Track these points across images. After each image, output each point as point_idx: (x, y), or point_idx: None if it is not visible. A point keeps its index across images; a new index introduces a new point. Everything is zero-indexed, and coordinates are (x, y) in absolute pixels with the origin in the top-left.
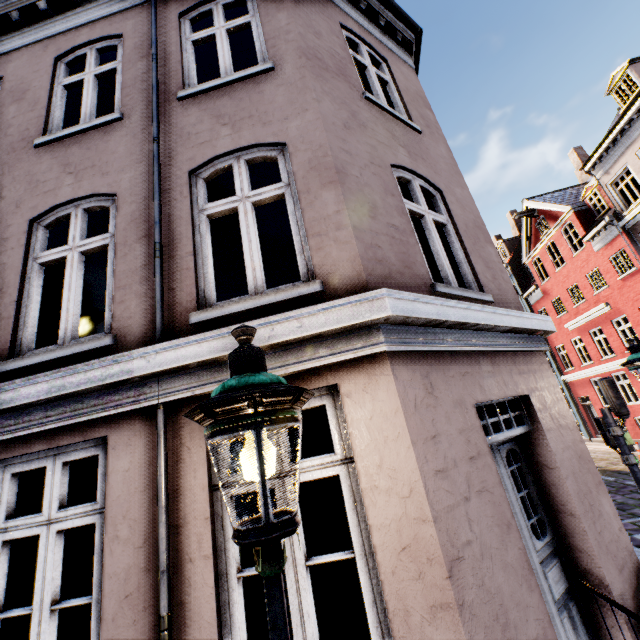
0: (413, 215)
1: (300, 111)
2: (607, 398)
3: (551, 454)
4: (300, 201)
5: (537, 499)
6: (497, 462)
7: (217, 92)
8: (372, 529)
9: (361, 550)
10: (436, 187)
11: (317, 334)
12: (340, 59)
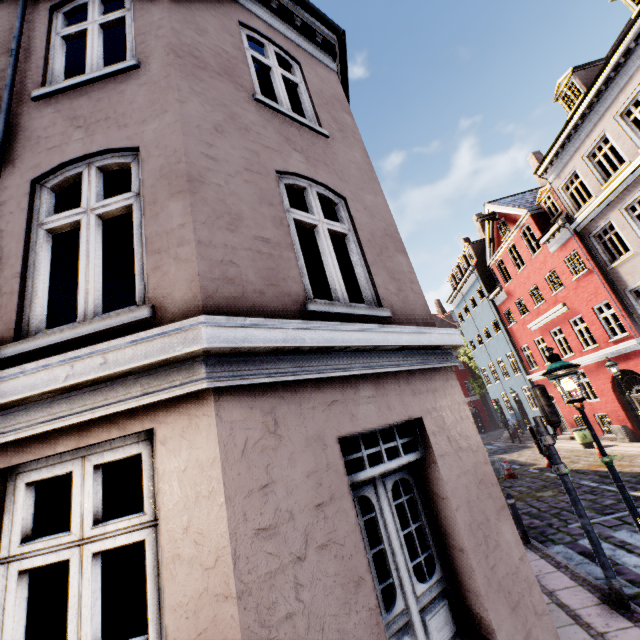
0: (304, 225)
1: (160, 113)
2: (539, 406)
3: (442, 483)
4: (145, 213)
5: (428, 533)
6: (379, 497)
7: (76, 91)
8: (167, 610)
9: (157, 636)
10: (339, 194)
11: (125, 371)
12: (229, 58)
